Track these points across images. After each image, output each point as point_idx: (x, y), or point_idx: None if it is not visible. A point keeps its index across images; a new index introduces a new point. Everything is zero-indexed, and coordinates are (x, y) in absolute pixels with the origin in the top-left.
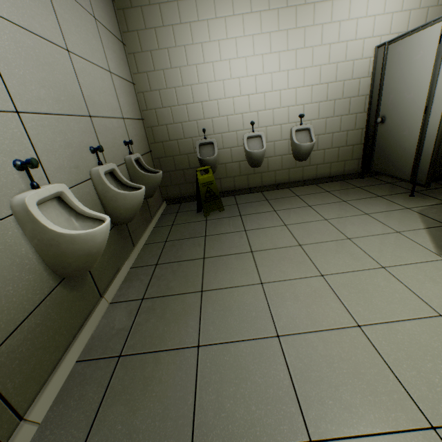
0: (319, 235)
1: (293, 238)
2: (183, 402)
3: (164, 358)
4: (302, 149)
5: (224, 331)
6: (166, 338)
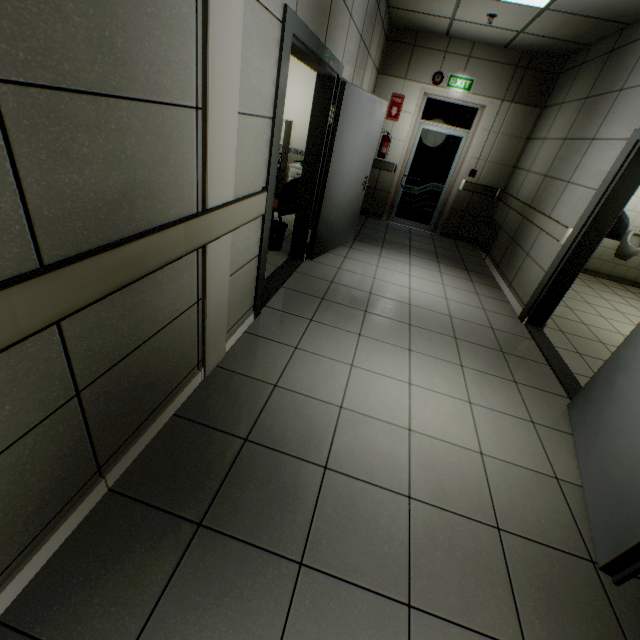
0: (630, 312)
1: (613, 307)
2: (589, 333)
3: (570, 321)
4: (630, 251)
5: (593, 324)
6: (565, 316)
